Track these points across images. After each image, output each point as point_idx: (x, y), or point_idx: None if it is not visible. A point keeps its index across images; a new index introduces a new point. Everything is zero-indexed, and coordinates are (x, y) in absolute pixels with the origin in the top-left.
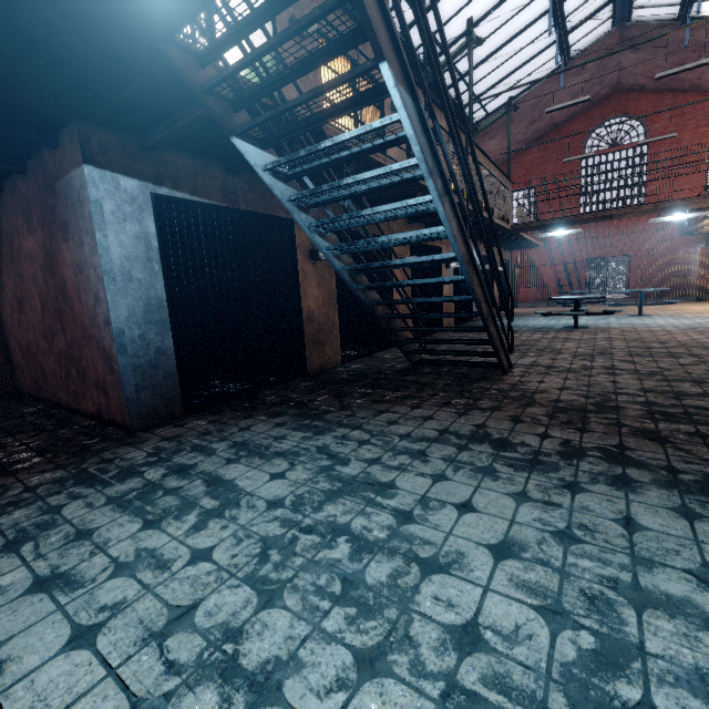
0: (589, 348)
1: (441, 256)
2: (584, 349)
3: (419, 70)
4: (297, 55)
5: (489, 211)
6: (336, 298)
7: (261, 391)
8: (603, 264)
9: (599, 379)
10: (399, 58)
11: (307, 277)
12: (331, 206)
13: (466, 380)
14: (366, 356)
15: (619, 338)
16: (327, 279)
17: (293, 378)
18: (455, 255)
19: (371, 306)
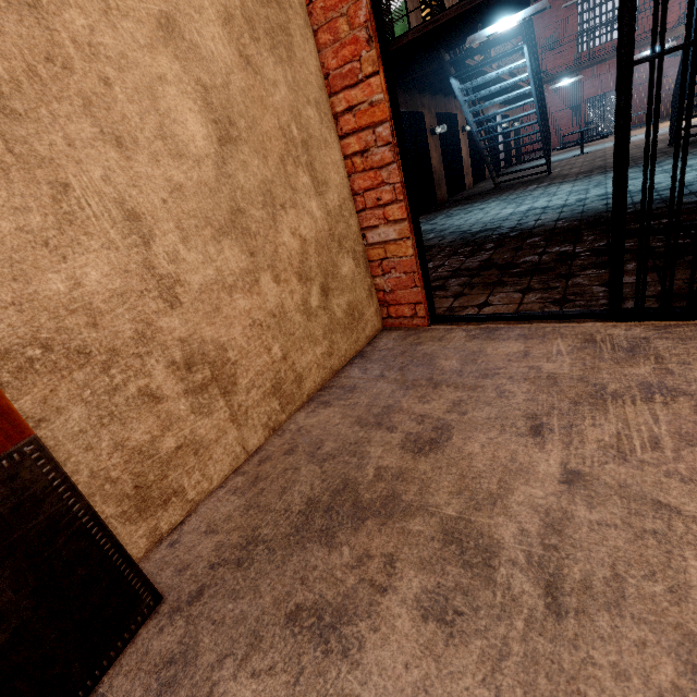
0: (592, 158)
1: (528, 112)
2: (589, 159)
3: (529, 39)
4: (413, 5)
5: (542, 85)
6: (441, 159)
7: (427, 211)
8: (600, 101)
9: (598, 164)
10: (526, 39)
11: (431, 147)
12: (434, 99)
13: (530, 181)
14: (455, 195)
15: (610, 150)
16: (437, 147)
17: (434, 206)
18: (535, 110)
19: (482, 150)
